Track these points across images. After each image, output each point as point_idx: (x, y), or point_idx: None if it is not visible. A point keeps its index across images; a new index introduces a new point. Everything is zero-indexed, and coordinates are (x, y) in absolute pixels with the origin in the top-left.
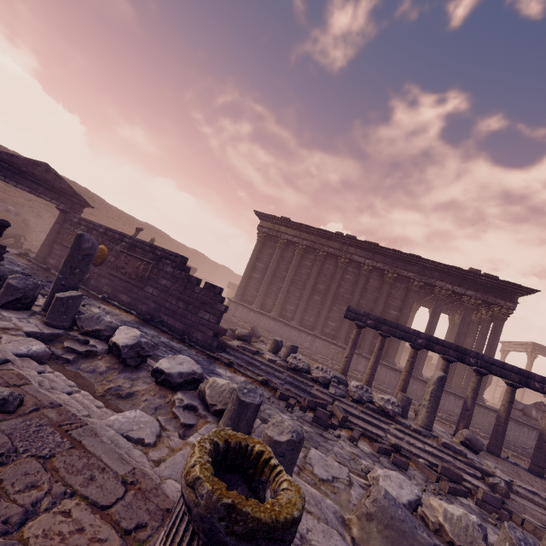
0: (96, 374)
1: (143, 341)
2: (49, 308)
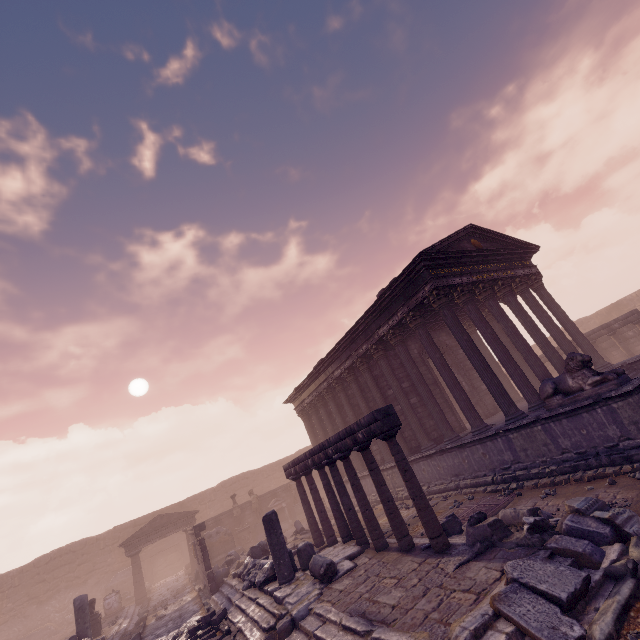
0: None
1: None
2: None
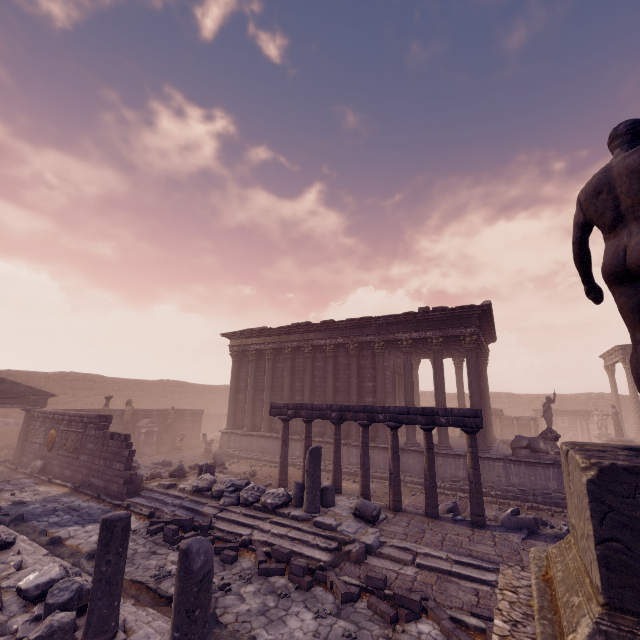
0: None
1: None
2: None
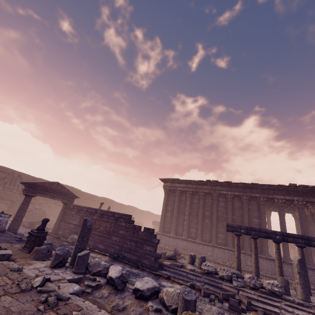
0: (104, 299)
1: (124, 273)
2: (73, 263)
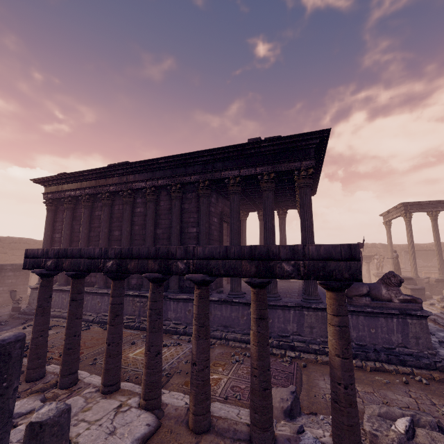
0: None
1: None
2: None
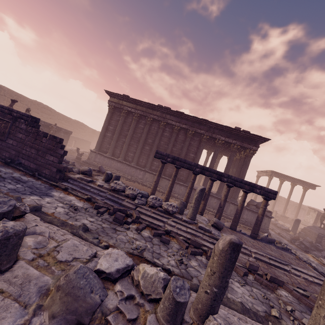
0: None
1: None
2: None
